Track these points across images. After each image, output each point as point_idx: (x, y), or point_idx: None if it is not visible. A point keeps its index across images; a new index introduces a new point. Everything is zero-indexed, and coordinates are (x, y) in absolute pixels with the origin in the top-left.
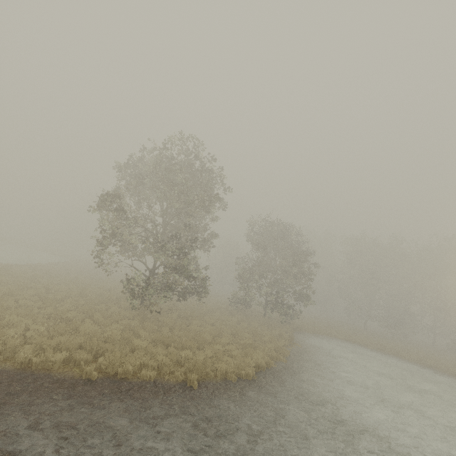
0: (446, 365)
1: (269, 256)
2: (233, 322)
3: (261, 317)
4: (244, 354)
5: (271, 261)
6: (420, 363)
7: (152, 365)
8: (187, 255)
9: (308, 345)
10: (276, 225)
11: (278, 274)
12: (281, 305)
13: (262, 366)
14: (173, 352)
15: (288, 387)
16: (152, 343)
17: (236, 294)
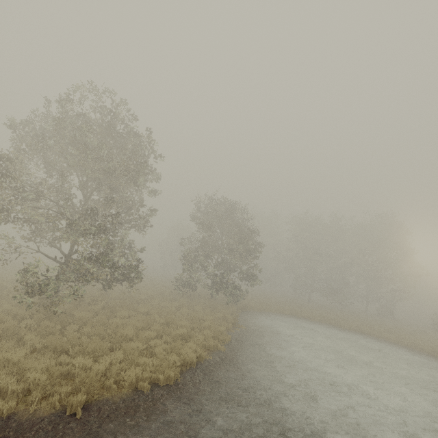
0: (379, 331)
1: (217, 236)
2: (172, 308)
3: (207, 299)
4: (170, 350)
5: (217, 240)
6: (357, 330)
7: (15, 390)
8: (105, 234)
9: (253, 326)
10: (222, 203)
11: (225, 254)
12: (226, 285)
13: (192, 362)
14: (65, 361)
15: (220, 386)
16: (41, 350)
17: (181, 277)
